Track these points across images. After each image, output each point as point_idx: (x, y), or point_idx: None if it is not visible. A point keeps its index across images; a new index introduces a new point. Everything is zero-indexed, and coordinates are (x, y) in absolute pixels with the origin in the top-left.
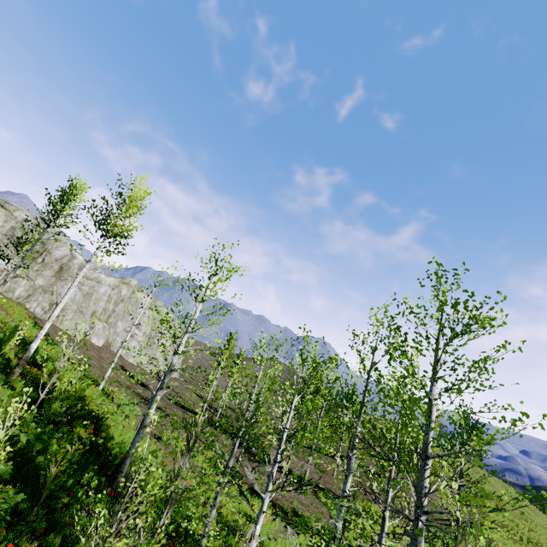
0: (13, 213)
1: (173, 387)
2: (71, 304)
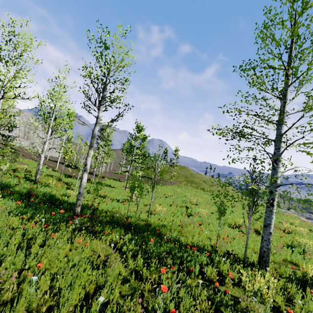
0: None
1: (49, 158)
2: None
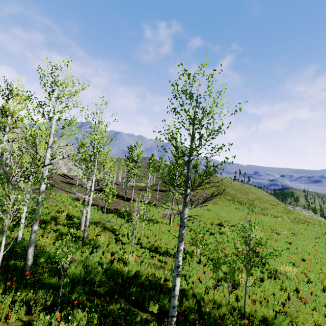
0: None
1: (74, 179)
2: None
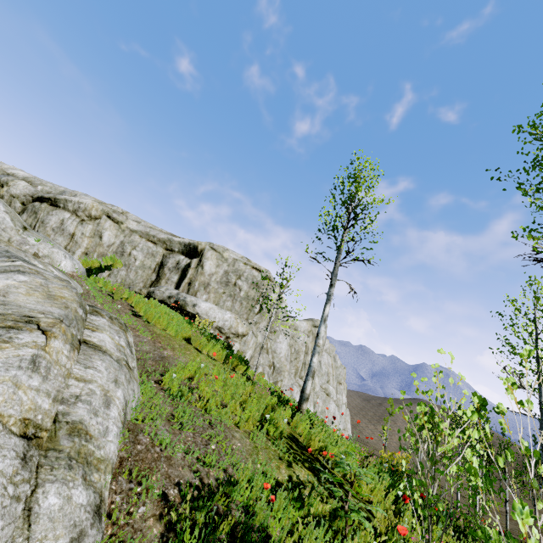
0: (222, 254)
1: None
2: (285, 363)
